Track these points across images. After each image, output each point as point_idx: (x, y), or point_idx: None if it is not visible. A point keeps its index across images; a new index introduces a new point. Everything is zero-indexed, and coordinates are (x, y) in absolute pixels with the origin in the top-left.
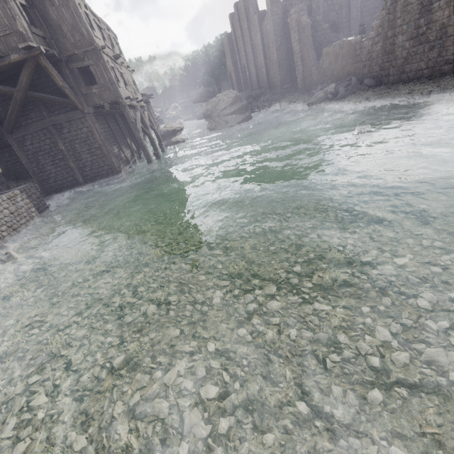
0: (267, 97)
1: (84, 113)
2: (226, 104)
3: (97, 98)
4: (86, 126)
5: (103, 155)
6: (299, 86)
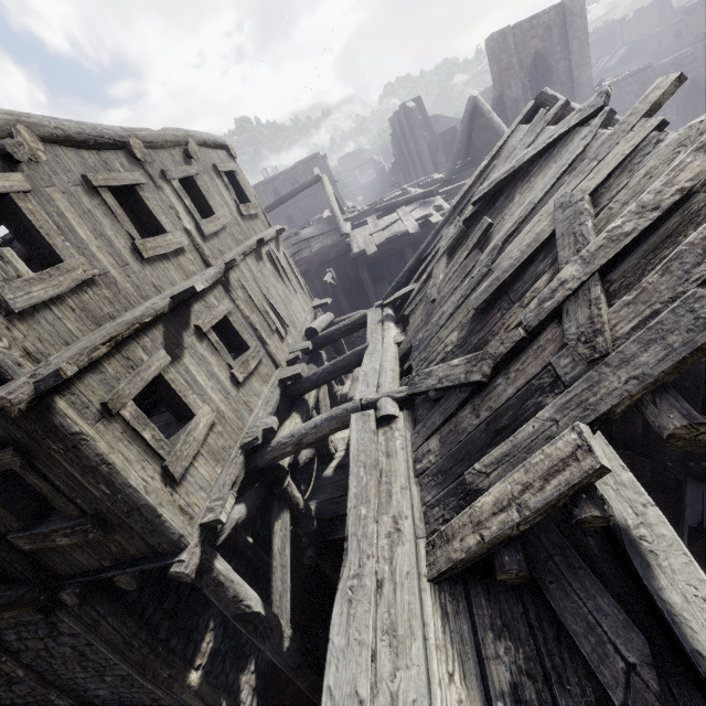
0: None
1: None
2: None
3: None
4: None
5: None
6: None
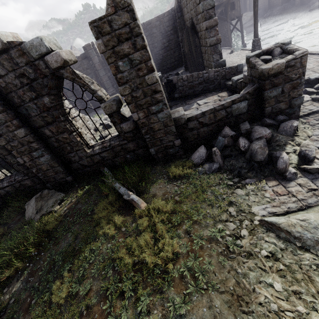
0: (269, 14)
1: (227, 23)
2: (246, 21)
3: (232, 16)
4: (226, 28)
5: (228, 41)
6: (296, 3)
